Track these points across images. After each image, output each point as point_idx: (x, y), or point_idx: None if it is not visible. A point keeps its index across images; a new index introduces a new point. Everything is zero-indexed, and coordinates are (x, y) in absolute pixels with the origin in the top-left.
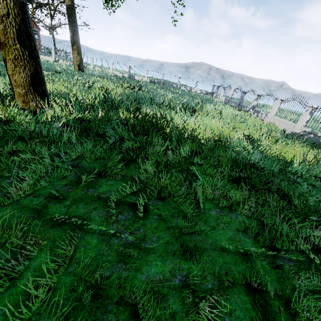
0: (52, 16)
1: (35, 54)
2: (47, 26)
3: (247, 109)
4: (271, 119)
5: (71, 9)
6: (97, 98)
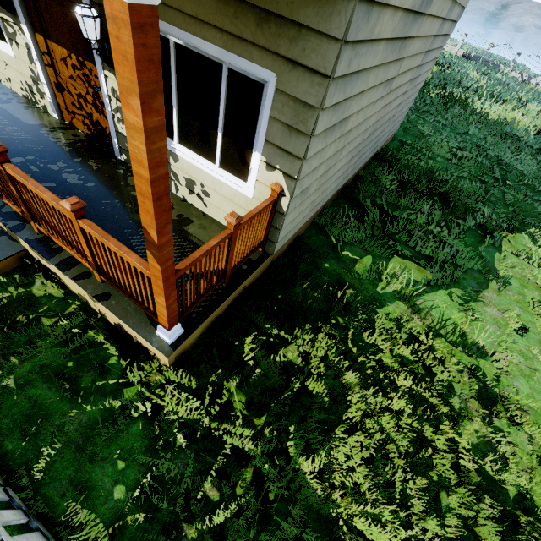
0: None
1: None
2: None
3: None
4: None
5: None
6: None
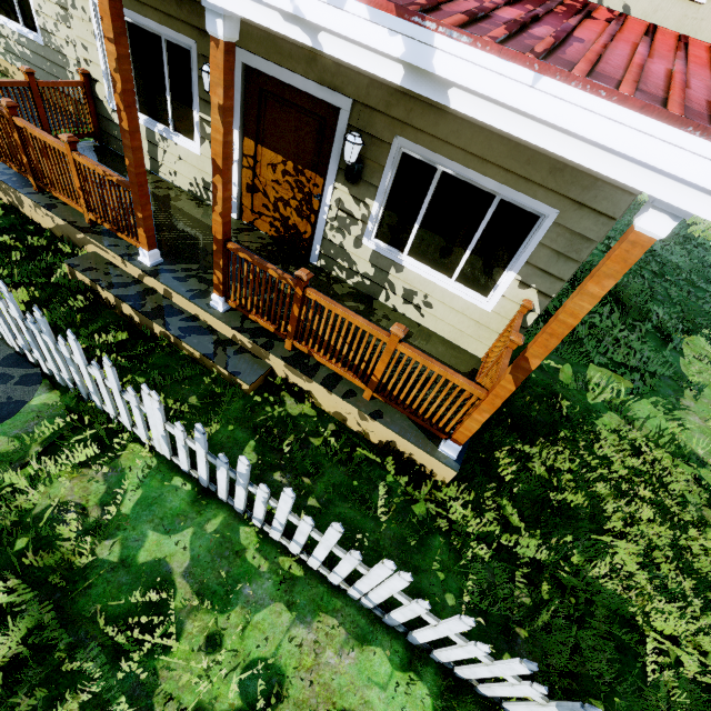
0: None
1: None
2: None
3: None
4: None
5: None
6: None
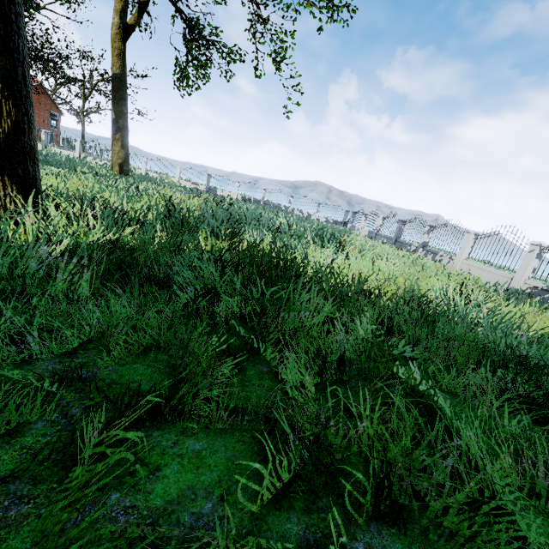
0: (86, 96)
1: (22, 93)
2: (76, 110)
3: (412, 248)
4: (462, 265)
5: (121, 80)
6: (152, 209)
